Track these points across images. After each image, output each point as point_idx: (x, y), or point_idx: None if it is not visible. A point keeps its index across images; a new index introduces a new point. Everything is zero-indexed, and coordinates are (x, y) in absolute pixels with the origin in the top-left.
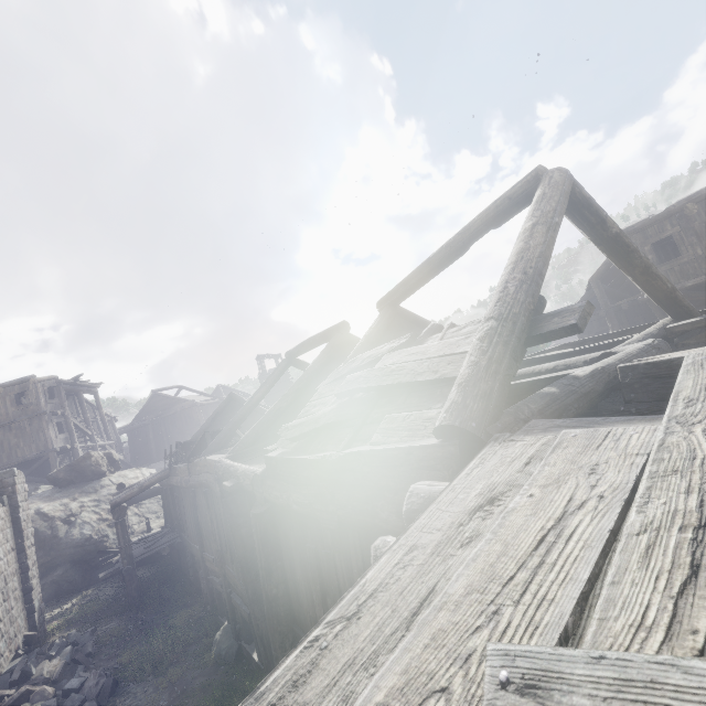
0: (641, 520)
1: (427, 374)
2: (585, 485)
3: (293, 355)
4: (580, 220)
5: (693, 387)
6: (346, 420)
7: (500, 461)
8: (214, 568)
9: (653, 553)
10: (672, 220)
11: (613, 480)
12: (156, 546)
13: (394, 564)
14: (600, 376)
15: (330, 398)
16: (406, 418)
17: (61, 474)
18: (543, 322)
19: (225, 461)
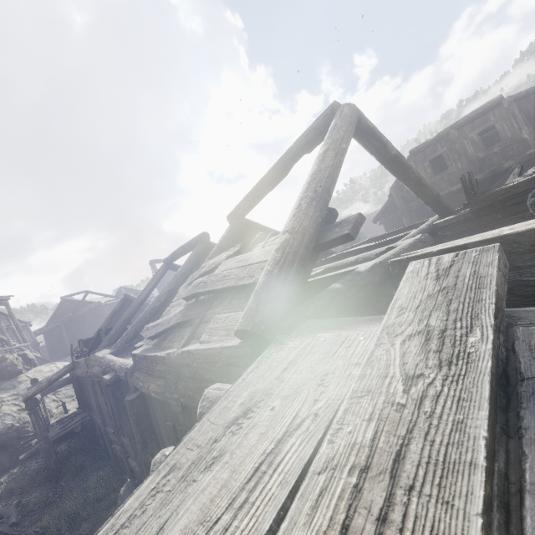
0: (327, 453)
1: (246, 279)
2: (310, 400)
3: (170, 261)
4: (368, 145)
5: (406, 295)
6: (190, 320)
7: (268, 366)
8: (115, 439)
9: (320, 503)
10: (441, 142)
11: (330, 394)
12: (69, 426)
13: (150, 490)
14: (377, 270)
15: (184, 300)
16: (226, 319)
17: None
18: (328, 232)
19: (107, 357)
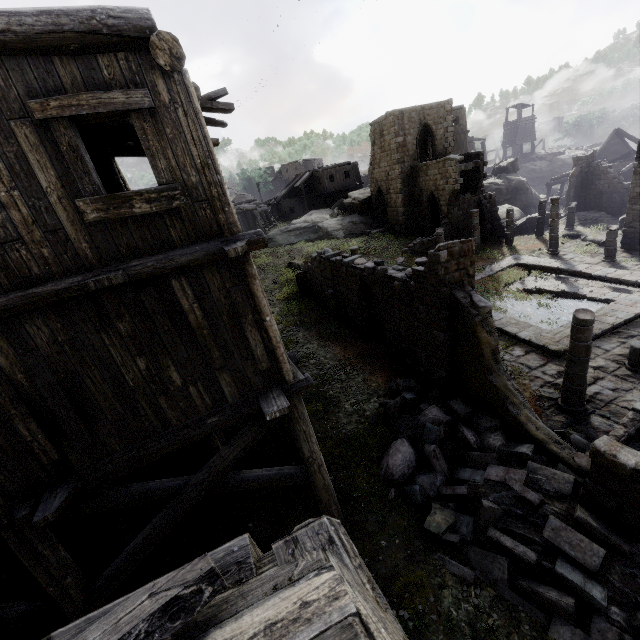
0: None
1: None
2: None
3: None
4: None
5: None
6: None
7: None
8: None
9: None
10: None
11: None
12: None
13: None
14: None
15: None
16: None
17: (508, 167)
18: None
19: None
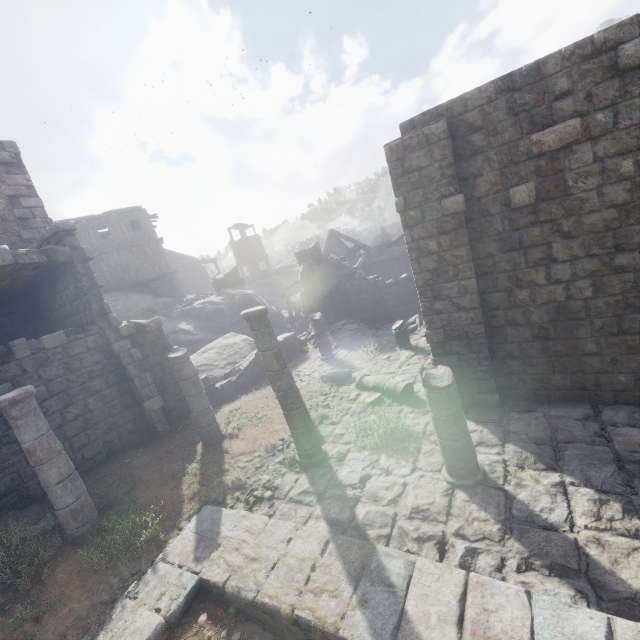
0: None
1: None
2: None
3: None
4: None
5: None
6: None
7: None
8: None
9: None
10: None
11: None
12: None
13: None
14: None
15: None
16: None
17: (228, 279)
18: None
19: None
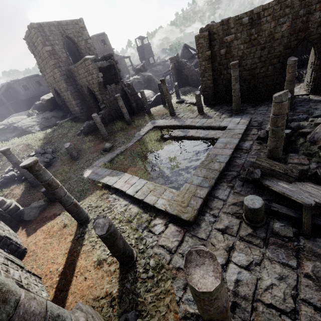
0: None
1: None
2: None
3: None
4: None
5: None
6: None
7: None
8: None
9: None
10: None
11: None
12: None
13: None
14: None
15: None
16: None
17: (141, 68)
18: None
19: None
